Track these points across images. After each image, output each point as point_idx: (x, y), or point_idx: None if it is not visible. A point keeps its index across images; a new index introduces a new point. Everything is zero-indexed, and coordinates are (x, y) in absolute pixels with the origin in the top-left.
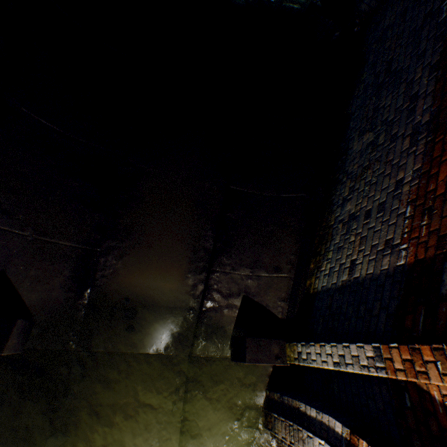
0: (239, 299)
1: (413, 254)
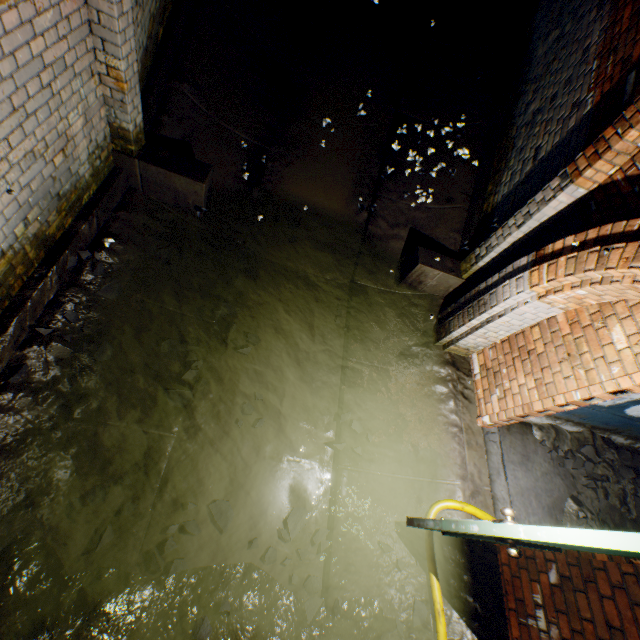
0: (405, 231)
1: (599, 94)
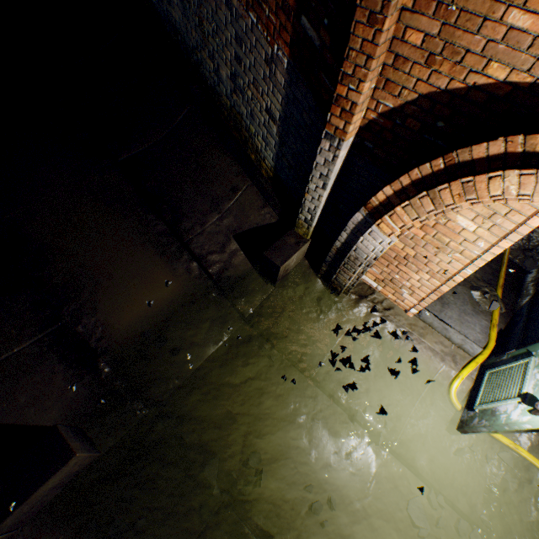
0: (233, 243)
1: (285, 45)
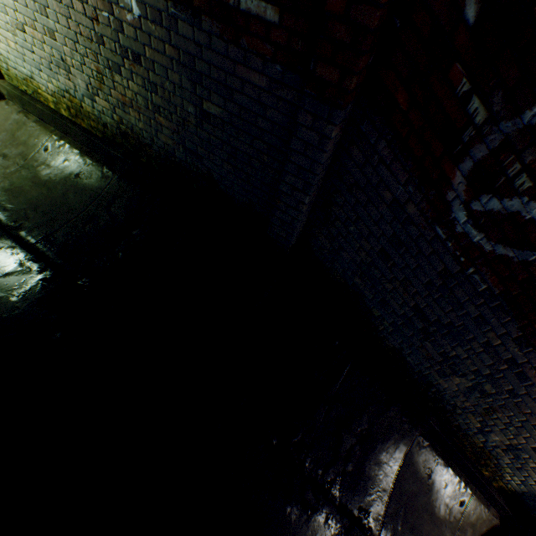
0: None
1: None
